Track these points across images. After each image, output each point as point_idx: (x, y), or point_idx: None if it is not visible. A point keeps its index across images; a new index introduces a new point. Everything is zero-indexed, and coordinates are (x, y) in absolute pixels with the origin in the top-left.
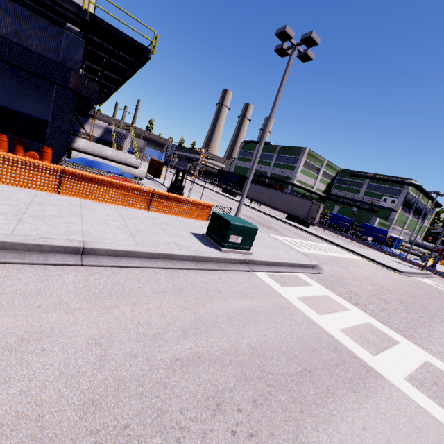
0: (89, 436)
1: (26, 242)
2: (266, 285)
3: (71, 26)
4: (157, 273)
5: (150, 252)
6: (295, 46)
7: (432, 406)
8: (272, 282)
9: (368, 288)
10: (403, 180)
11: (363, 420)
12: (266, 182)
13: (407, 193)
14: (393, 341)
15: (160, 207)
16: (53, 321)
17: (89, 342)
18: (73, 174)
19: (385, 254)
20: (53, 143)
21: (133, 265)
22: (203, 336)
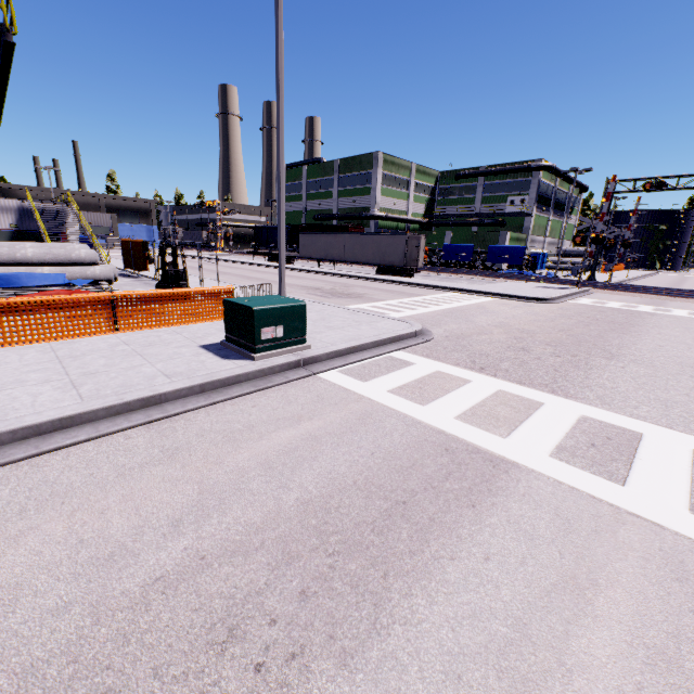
0: None
1: None
2: (338, 389)
3: None
4: (130, 438)
5: (110, 406)
6: None
7: (587, 480)
8: (349, 381)
9: (501, 340)
10: (529, 164)
11: (486, 546)
12: (334, 226)
13: (539, 182)
14: (534, 406)
15: (138, 320)
16: None
17: None
18: None
19: (526, 281)
20: None
21: (78, 439)
22: (214, 518)
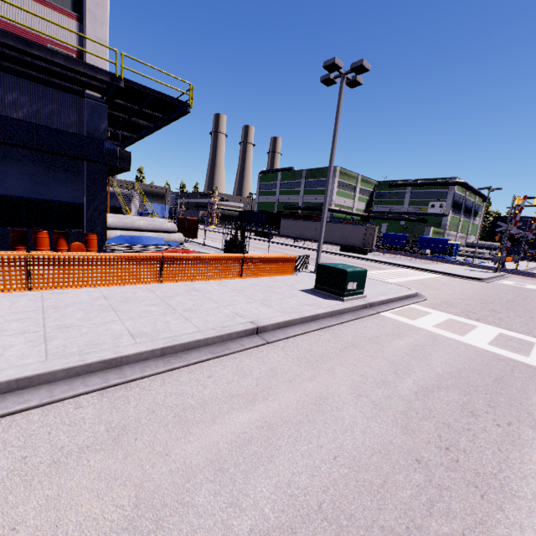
0: (428, 445)
1: (221, 334)
2: (401, 322)
3: (90, 93)
4: (320, 335)
5: (301, 318)
6: (343, 75)
7: None
8: (402, 319)
9: (472, 303)
10: (447, 180)
11: None
12: (301, 214)
13: (454, 193)
14: (530, 343)
15: (251, 272)
16: (313, 388)
17: (352, 396)
18: (171, 259)
19: (454, 264)
20: (94, 227)
21: (299, 332)
22: (411, 373)
